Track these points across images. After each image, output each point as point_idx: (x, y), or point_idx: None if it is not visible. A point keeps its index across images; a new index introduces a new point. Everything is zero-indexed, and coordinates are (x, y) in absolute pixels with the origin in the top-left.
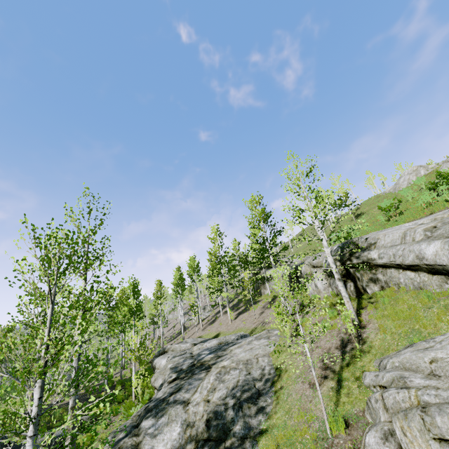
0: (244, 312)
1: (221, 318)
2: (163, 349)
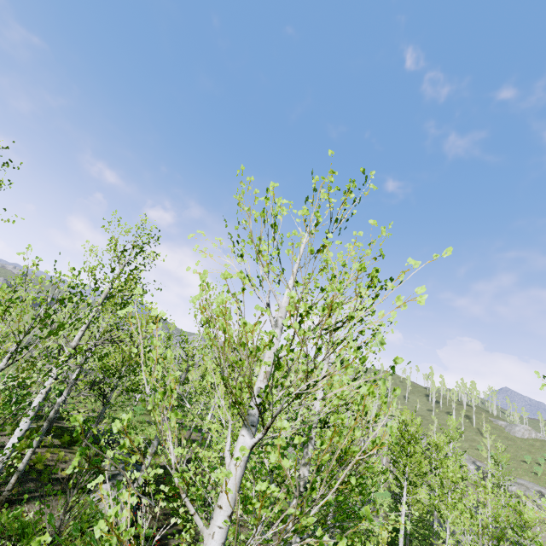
0: None
1: None
2: None
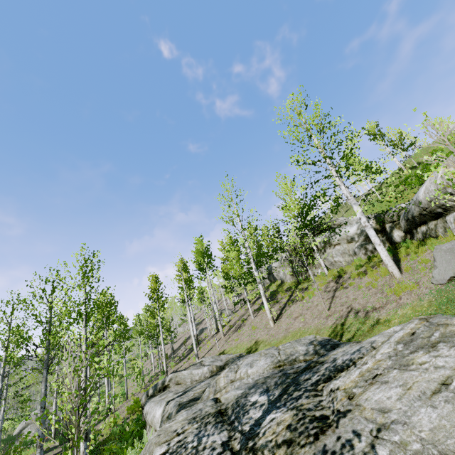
0: (290, 305)
1: (251, 320)
2: (160, 382)
